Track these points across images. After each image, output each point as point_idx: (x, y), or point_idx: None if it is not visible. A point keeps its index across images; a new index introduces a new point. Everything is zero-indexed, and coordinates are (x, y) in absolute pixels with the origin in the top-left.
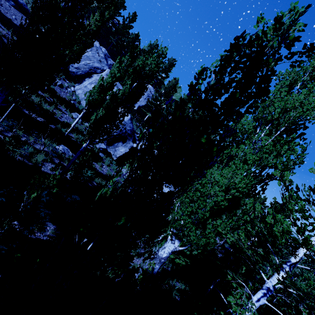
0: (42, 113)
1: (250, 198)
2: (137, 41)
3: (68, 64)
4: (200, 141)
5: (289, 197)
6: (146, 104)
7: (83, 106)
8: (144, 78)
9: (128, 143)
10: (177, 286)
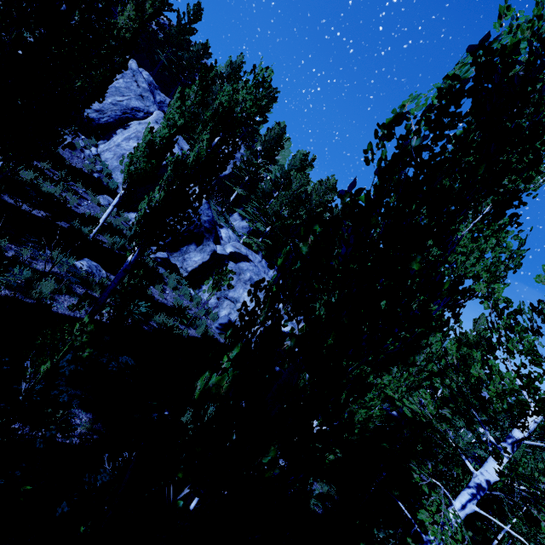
0: (42, 202)
1: (437, 333)
2: (205, 57)
3: (88, 107)
4: (409, 267)
5: (506, 328)
6: (232, 171)
7: (117, 182)
8: (233, 128)
9: (207, 246)
10: (317, 490)
